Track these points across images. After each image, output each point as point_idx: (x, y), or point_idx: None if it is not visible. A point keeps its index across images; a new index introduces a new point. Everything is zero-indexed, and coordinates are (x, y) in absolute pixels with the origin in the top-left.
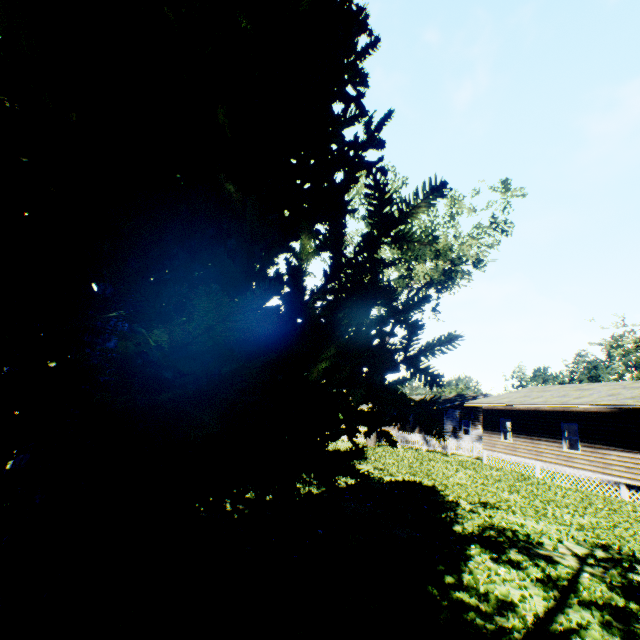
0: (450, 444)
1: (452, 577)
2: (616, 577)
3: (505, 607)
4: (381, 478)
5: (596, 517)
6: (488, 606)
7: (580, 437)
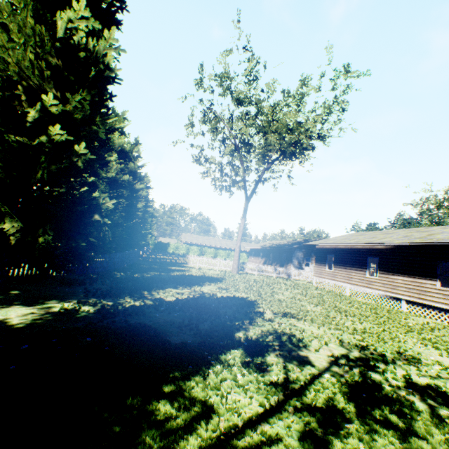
0: (293, 273)
1: (173, 385)
2: (356, 376)
3: (201, 420)
4: (215, 295)
5: (372, 324)
6: (182, 419)
7: (379, 267)
